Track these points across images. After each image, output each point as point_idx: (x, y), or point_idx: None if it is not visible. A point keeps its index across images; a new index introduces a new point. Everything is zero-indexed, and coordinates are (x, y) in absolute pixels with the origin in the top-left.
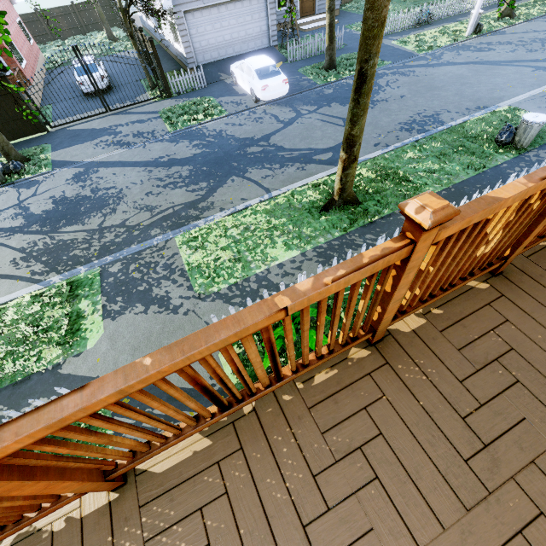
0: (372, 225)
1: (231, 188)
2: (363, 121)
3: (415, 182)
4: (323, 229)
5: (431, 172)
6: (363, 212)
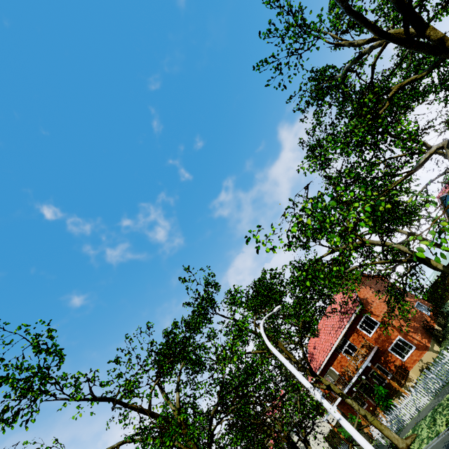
0: None
1: None
2: None
3: None
4: None
5: None
6: None
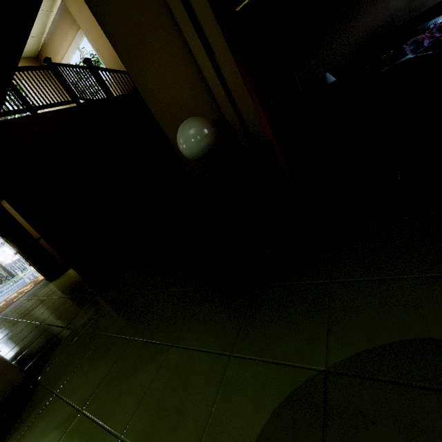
0: None
1: None
2: None
3: None
4: None
5: None
6: None
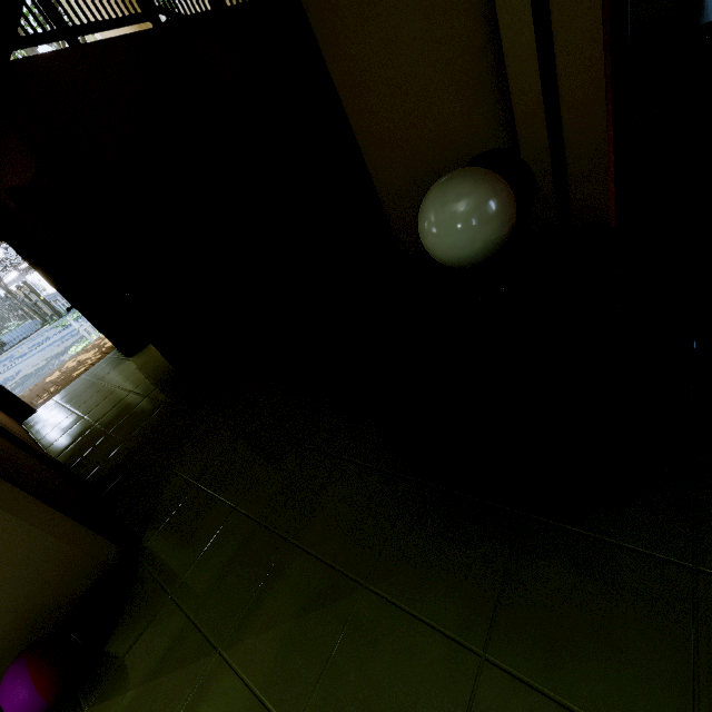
0: None
1: None
2: None
3: None
4: None
5: None
6: None
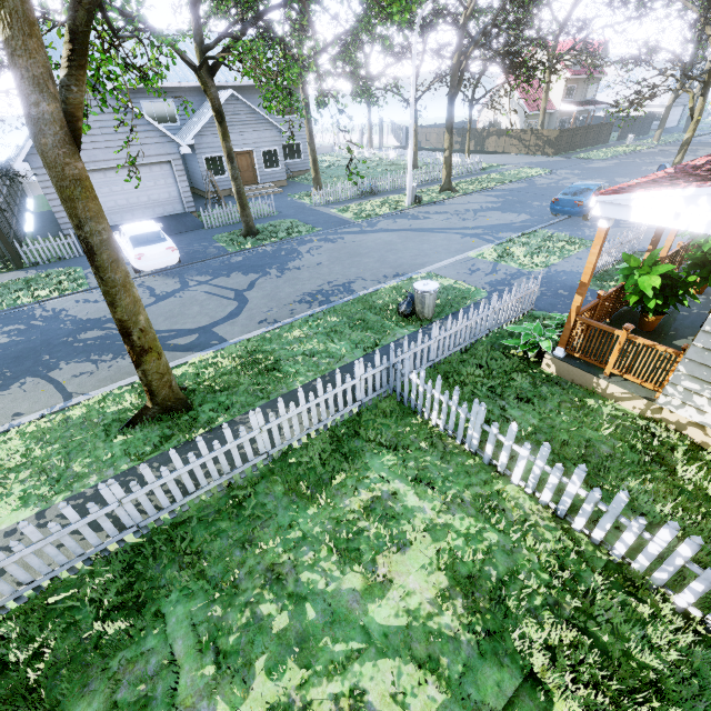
0: (189, 445)
1: (10, 397)
2: (125, 301)
3: (284, 371)
4: (108, 460)
5: (310, 355)
6: (189, 423)
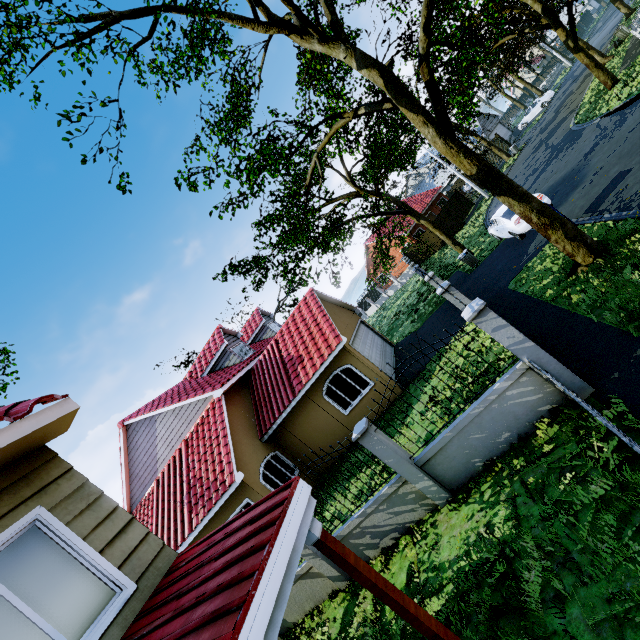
0: None
1: None
2: None
3: None
4: None
5: None
6: None
